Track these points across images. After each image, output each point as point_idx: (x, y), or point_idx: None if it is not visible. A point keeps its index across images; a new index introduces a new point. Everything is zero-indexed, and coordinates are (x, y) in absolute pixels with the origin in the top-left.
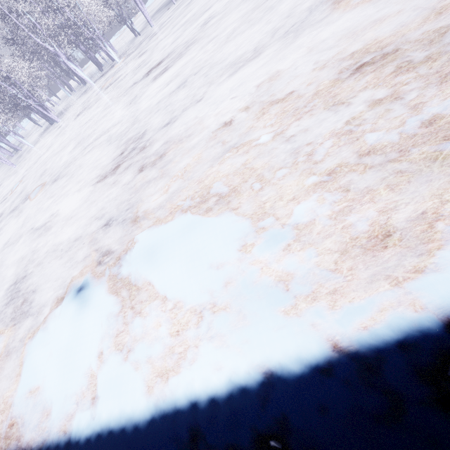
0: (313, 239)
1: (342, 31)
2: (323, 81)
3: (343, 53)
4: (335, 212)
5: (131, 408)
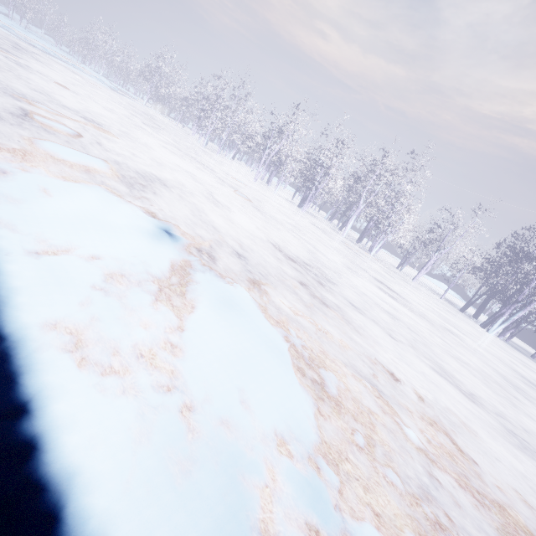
0: None
1: None
2: (519, 513)
3: None
4: None
5: (23, 302)
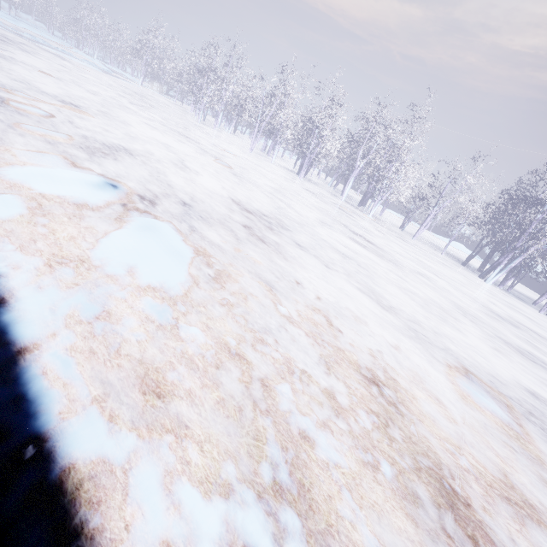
0: (159, 340)
1: (422, 372)
2: (356, 355)
3: (394, 372)
4: (191, 357)
5: None
